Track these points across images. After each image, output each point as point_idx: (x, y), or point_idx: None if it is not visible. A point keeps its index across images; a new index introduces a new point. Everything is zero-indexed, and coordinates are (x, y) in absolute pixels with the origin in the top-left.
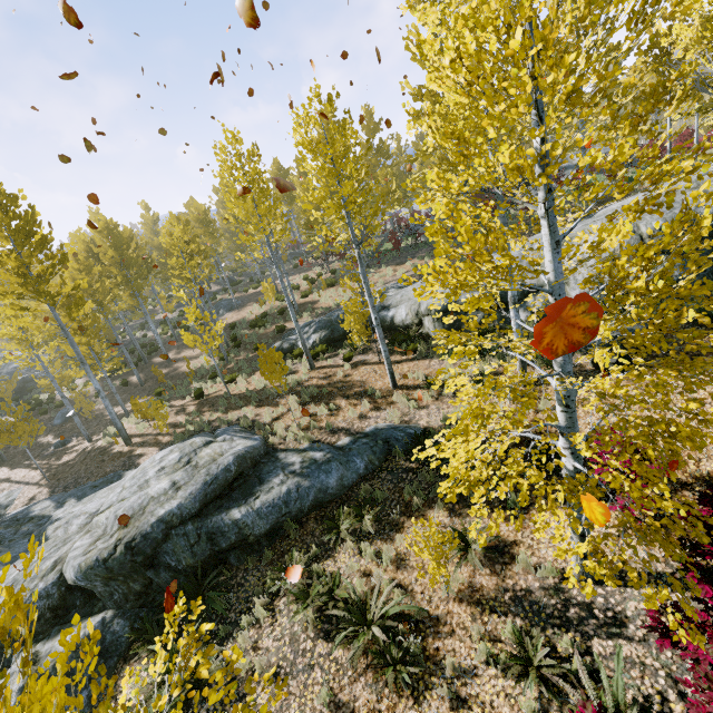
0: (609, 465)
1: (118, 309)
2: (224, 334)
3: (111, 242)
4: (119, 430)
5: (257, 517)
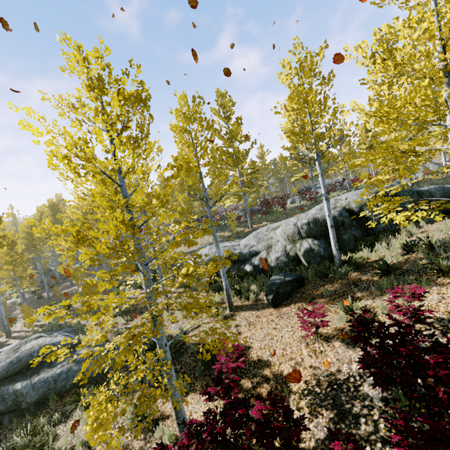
0: (138, 351)
1: (46, 250)
2: (105, 269)
3: (53, 212)
4: (4, 326)
5: (31, 389)
